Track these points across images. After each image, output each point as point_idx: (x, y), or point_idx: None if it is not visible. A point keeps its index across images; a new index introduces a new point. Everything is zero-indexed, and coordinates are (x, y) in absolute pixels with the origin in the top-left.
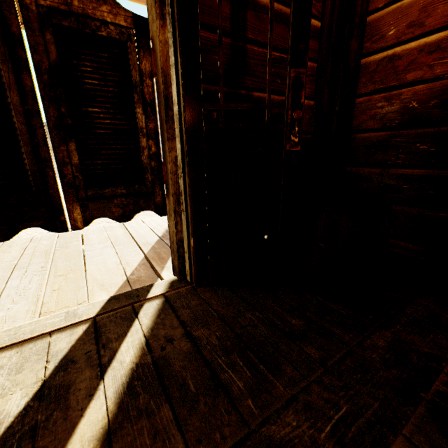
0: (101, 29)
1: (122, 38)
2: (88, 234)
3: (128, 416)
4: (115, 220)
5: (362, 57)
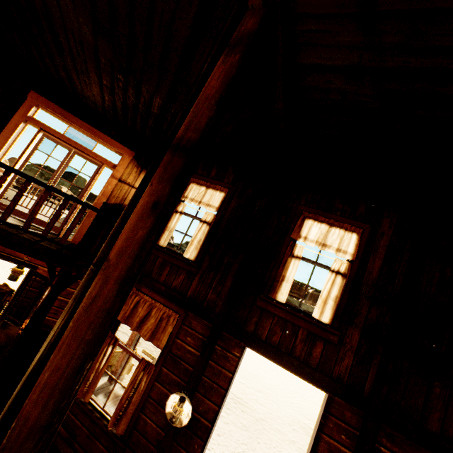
0: (1, 290)
1: (6, 292)
2: None
3: None
4: None
5: None
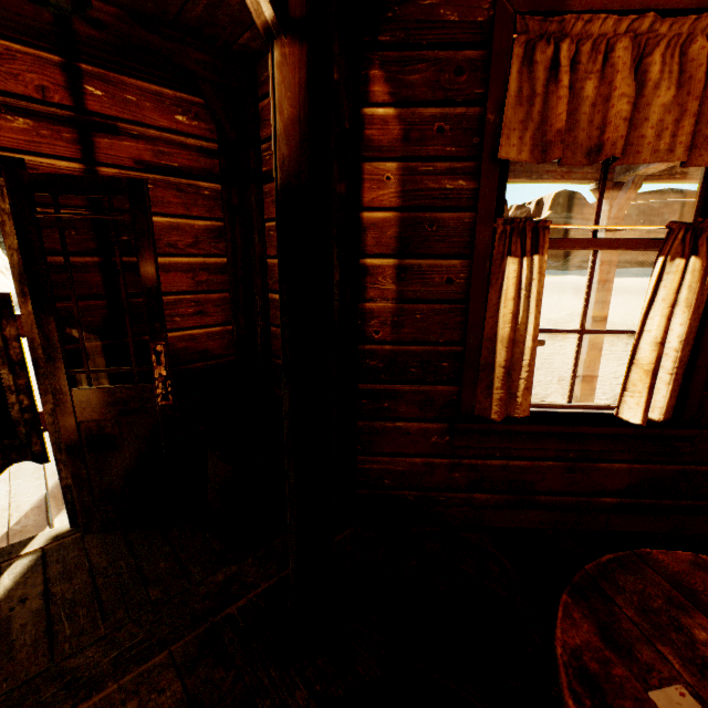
0: None
1: None
2: None
3: None
4: None
5: (269, 292)
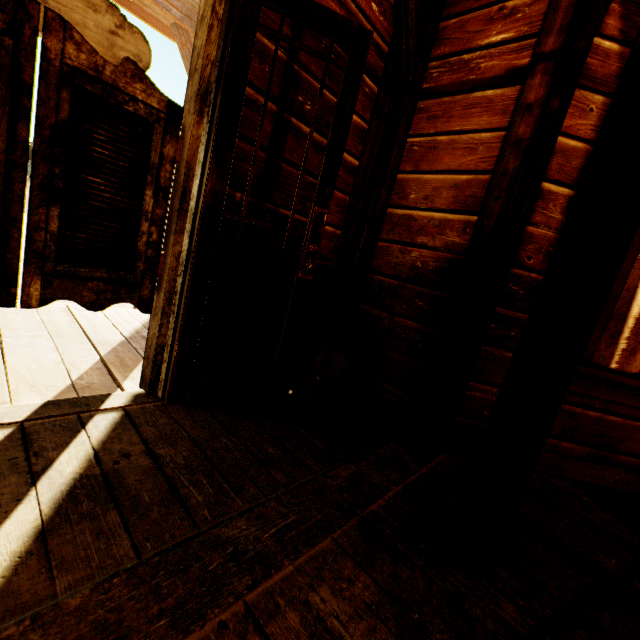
0: (128, 104)
1: (150, 119)
2: (7, 313)
3: (68, 519)
4: (83, 306)
5: (389, 207)
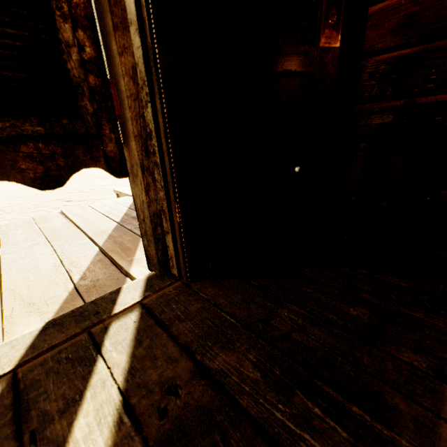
0: None
1: None
2: (8, 231)
3: None
4: (29, 185)
5: None
